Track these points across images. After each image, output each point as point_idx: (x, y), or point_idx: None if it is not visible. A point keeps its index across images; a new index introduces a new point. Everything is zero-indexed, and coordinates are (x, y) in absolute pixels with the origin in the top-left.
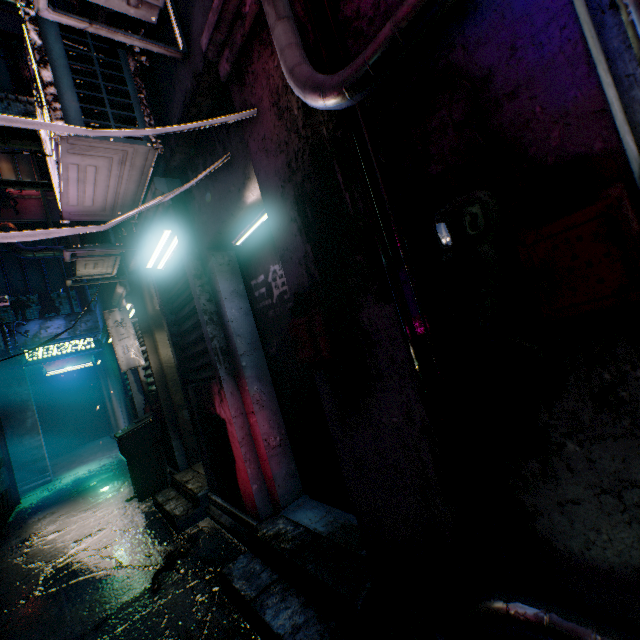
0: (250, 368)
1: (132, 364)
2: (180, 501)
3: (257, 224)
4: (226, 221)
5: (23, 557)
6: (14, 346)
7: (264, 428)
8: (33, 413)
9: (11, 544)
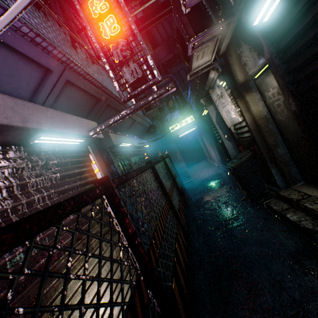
0: None
1: (233, 122)
2: (299, 215)
3: None
4: None
5: (202, 220)
6: (165, 127)
7: None
8: (178, 154)
9: (192, 210)
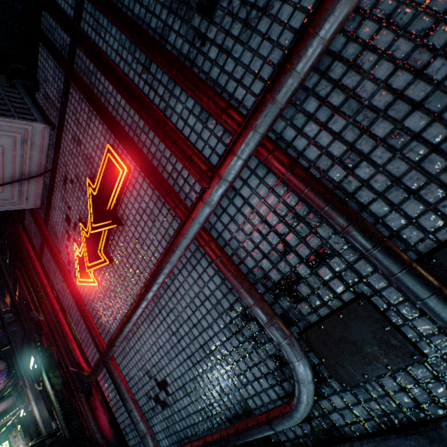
0: None
1: None
2: None
3: None
4: None
5: None
6: None
7: None
8: None
9: None
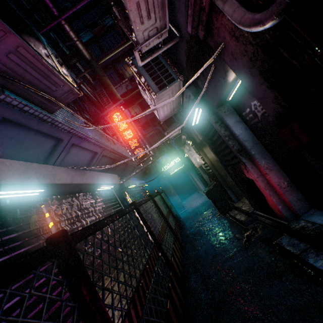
0: (256, 154)
1: (199, 164)
2: (241, 215)
3: (236, 87)
4: (221, 94)
5: (192, 235)
6: (157, 168)
7: (275, 180)
8: (172, 188)
9: (186, 231)
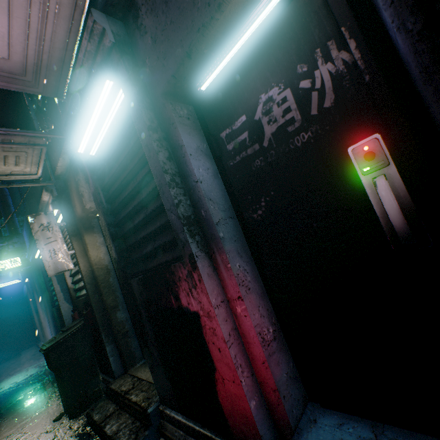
0: (228, 240)
1: (60, 268)
2: (123, 419)
3: (241, 39)
4: (205, 25)
5: None
6: None
7: (255, 318)
8: None
9: None
